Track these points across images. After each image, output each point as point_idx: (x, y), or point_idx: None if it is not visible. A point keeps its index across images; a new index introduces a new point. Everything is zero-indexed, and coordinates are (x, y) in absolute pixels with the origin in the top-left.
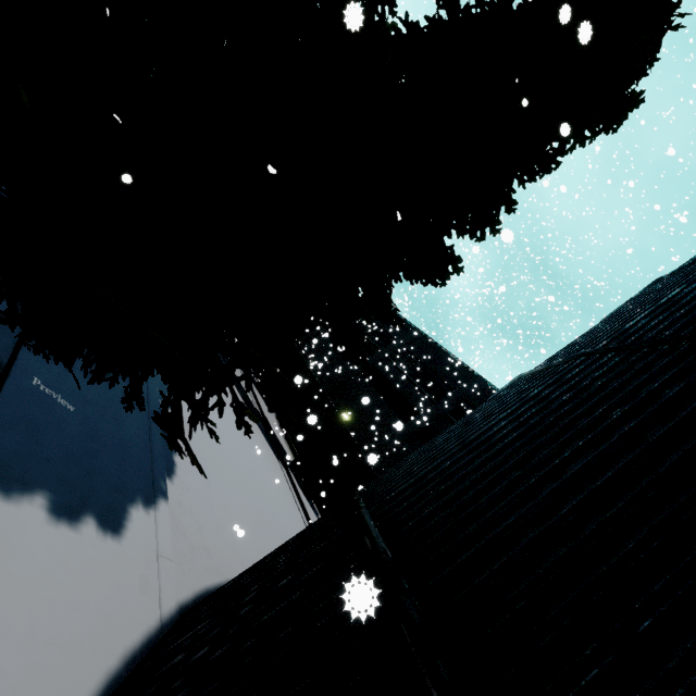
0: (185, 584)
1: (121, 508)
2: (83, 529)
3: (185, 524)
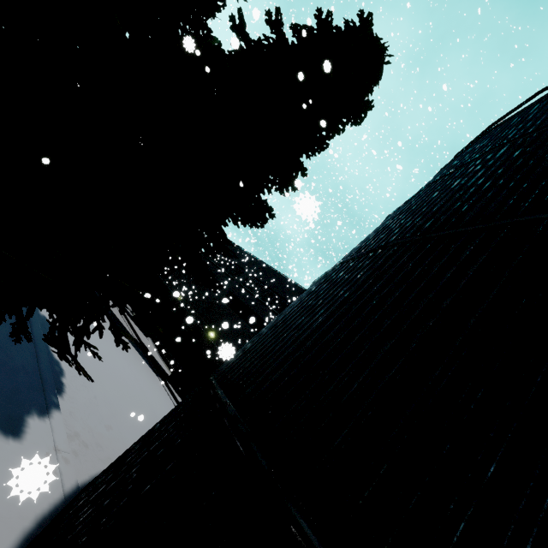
0: (82, 471)
1: (19, 418)
2: None
3: (78, 428)
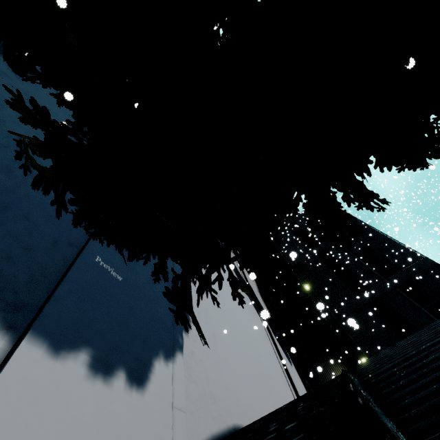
0: (194, 432)
1: (147, 361)
2: (114, 383)
3: (196, 373)
